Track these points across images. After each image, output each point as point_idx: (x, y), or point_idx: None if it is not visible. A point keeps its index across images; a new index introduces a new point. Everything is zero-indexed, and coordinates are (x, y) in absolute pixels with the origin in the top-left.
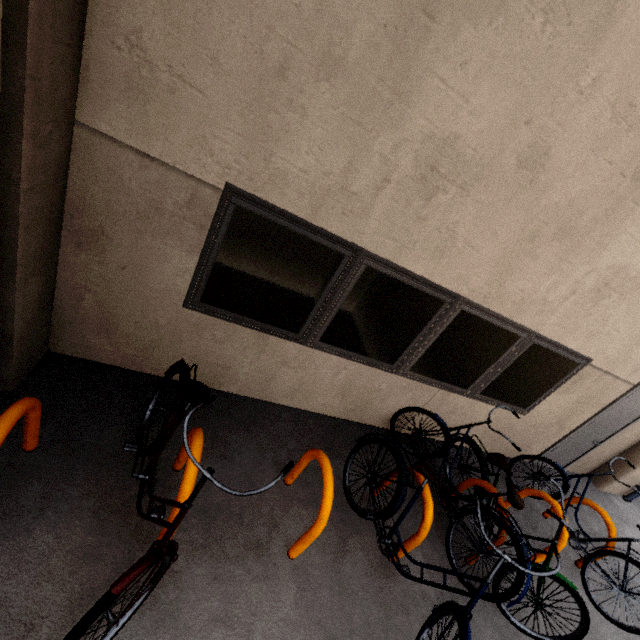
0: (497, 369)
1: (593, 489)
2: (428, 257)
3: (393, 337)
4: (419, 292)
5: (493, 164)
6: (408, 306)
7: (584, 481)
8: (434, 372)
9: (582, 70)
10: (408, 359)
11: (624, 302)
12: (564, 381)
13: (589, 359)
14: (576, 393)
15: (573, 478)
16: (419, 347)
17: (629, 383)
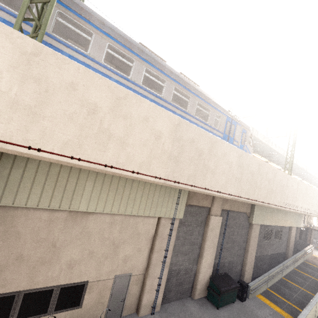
0: (54, 301)
1: (135, 317)
2: (1, 288)
3: (2, 313)
4: (4, 297)
5: (8, 263)
6: (2, 302)
7: (132, 316)
8: (28, 314)
9: (19, 242)
10: (13, 316)
11: (81, 264)
12: (85, 290)
13: (87, 281)
14: (94, 291)
15: (126, 317)
16: (15, 310)
17: (111, 278)
